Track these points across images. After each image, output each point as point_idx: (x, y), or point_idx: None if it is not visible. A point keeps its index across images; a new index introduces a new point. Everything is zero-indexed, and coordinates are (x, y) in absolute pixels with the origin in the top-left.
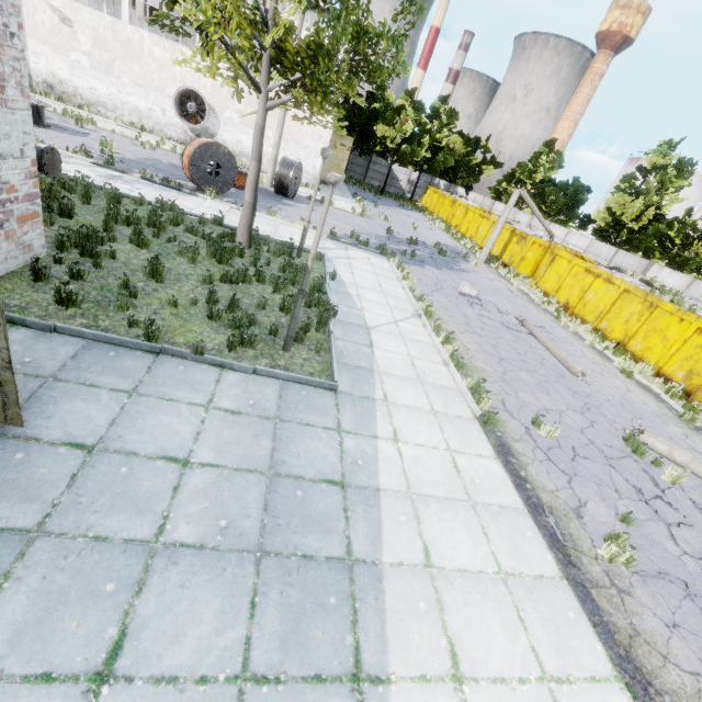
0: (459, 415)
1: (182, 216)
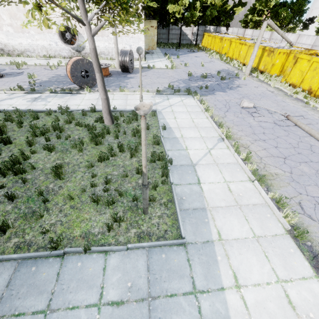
0: (274, 233)
1: (72, 116)
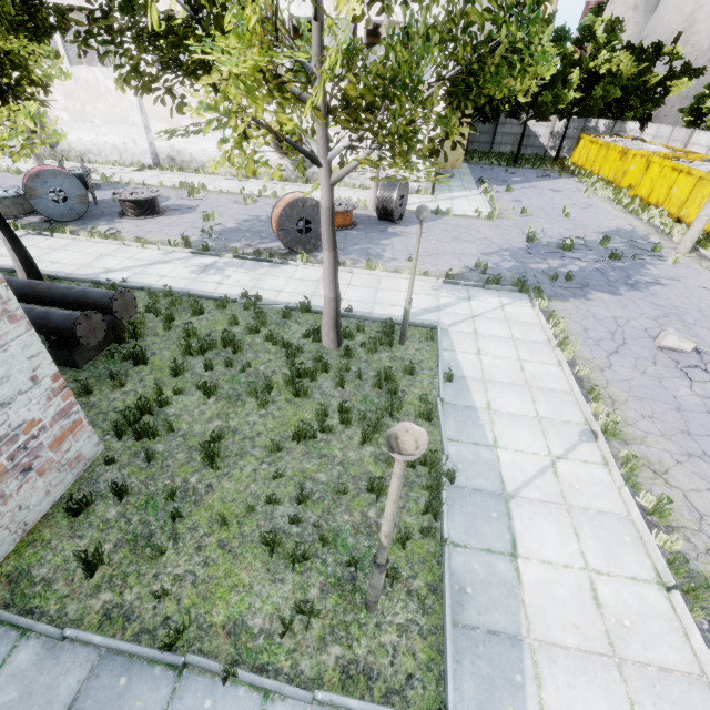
0: None
1: (262, 319)
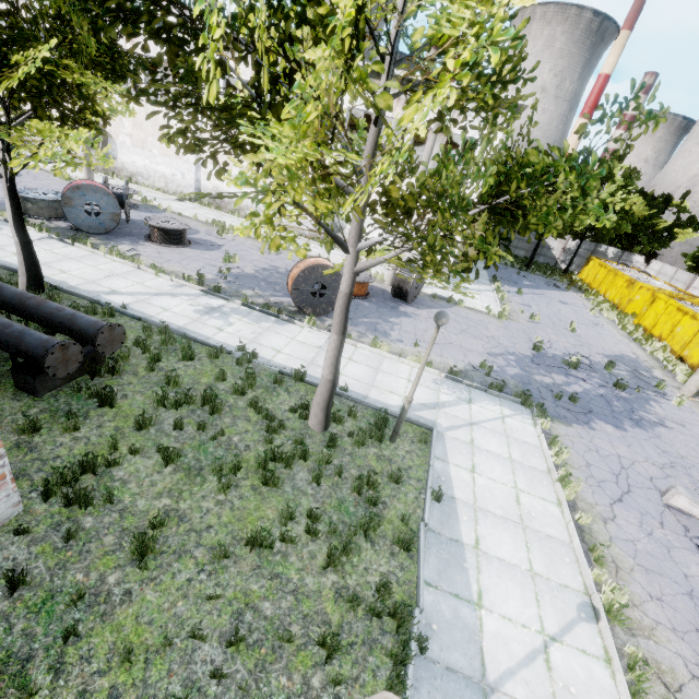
0: None
1: (252, 380)
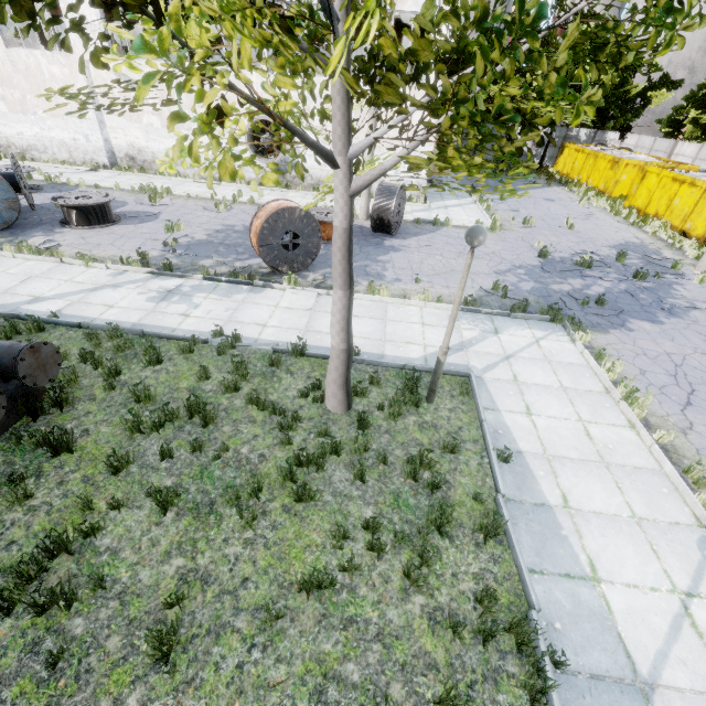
0: None
1: (243, 371)
